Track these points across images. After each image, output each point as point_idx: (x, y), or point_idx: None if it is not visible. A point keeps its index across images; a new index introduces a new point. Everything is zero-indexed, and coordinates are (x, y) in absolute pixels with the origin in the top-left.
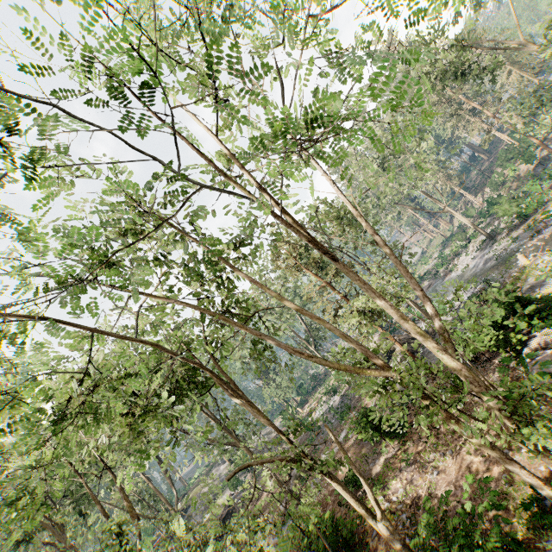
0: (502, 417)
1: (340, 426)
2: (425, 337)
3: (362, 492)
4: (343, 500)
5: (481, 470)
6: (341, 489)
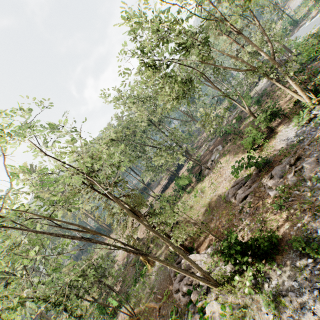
0: (282, 73)
1: (233, 111)
2: (266, 54)
3: (241, 122)
4: (234, 127)
5: (283, 103)
6: (237, 104)
